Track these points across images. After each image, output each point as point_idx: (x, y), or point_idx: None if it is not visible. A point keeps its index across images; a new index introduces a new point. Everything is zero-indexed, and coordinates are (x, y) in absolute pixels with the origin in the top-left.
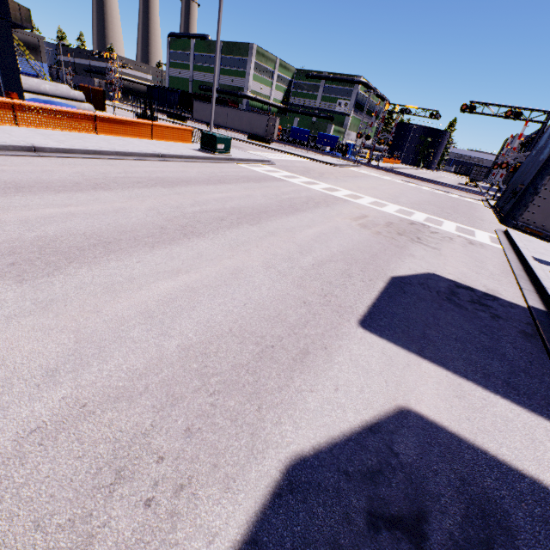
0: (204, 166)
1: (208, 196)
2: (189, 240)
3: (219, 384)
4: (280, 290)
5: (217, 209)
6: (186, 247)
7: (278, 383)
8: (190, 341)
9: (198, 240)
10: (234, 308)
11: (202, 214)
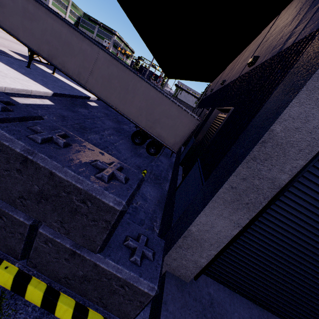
0: None
1: None
2: None
3: None
4: None
5: None
6: None
7: None
8: None
9: None
10: None
11: None
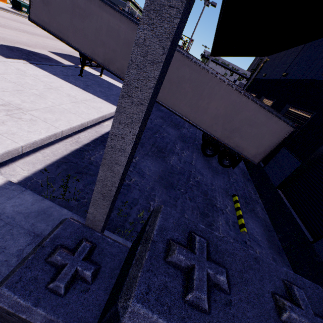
0: (13, 16)
1: (12, 24)
2: (2, 28)
3: (7, 40)
4: (29, 42)
5: (16, 27)
6: (1, 28)
7: (20, 45)
8: (1, 36)
9: (5, 29)
10: (13, 38)
11: (8, 26)
